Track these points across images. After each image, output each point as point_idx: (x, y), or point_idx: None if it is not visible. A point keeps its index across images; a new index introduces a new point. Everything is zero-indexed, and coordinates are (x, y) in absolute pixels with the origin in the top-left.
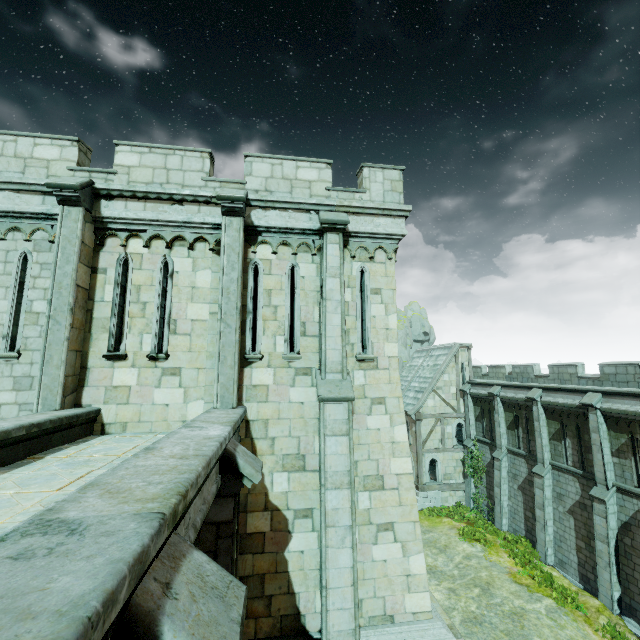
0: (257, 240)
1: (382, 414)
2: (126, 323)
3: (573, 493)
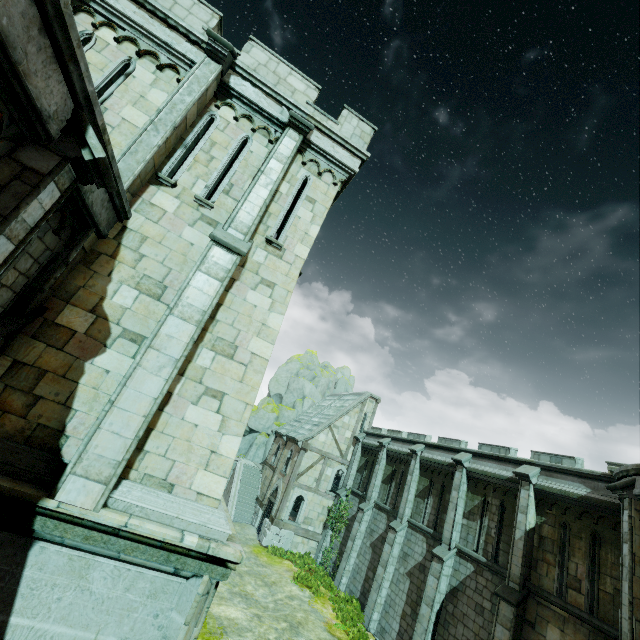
0: (226, 100)
1: (266, 296)
2: None
3: (418, 553)
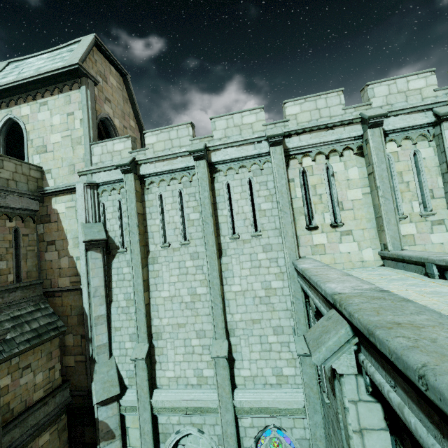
0: (385, 140)
1: None
2: (313, 208)
3: None
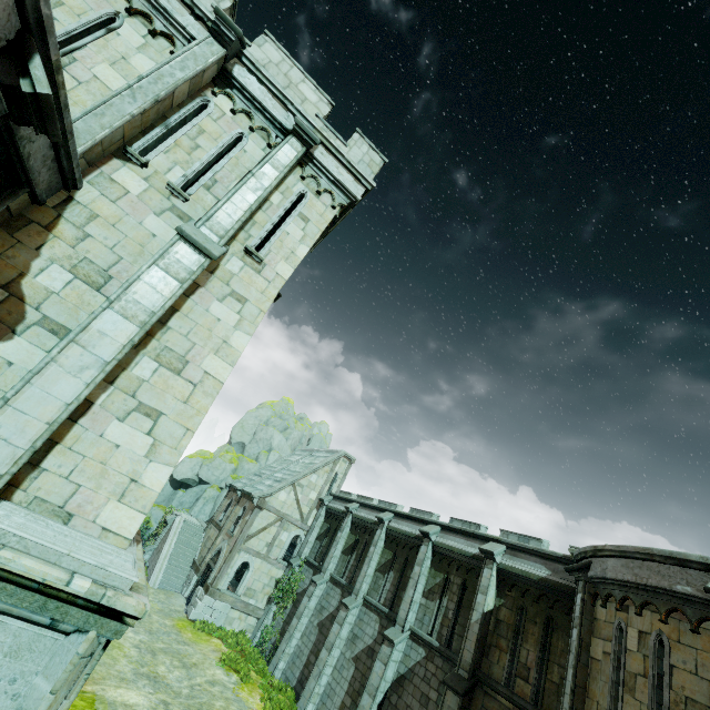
0: (225, 89)
1: (234, 310)
2: None
3: (369, 635)
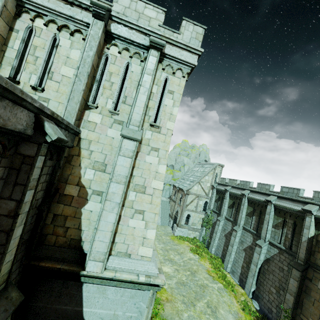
0: (111, 42)
1: (155, 156)
2: (23, 64)
3: (248, 241)
